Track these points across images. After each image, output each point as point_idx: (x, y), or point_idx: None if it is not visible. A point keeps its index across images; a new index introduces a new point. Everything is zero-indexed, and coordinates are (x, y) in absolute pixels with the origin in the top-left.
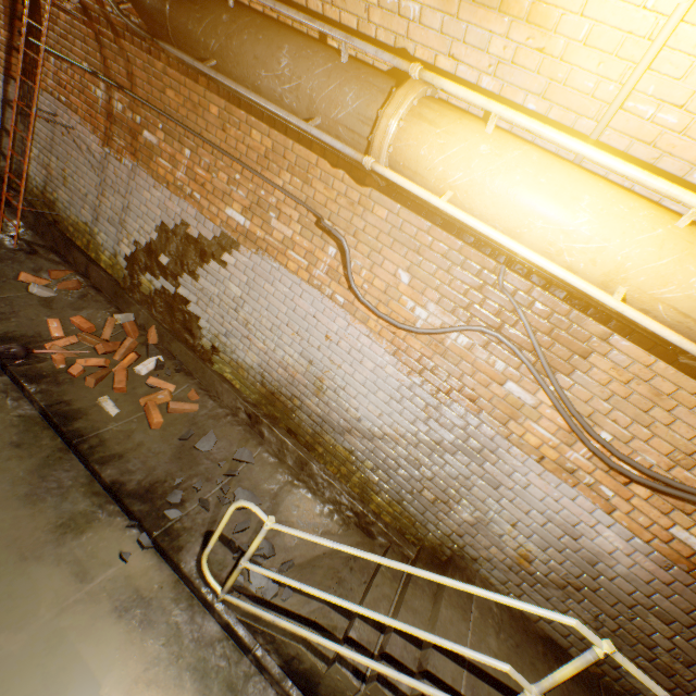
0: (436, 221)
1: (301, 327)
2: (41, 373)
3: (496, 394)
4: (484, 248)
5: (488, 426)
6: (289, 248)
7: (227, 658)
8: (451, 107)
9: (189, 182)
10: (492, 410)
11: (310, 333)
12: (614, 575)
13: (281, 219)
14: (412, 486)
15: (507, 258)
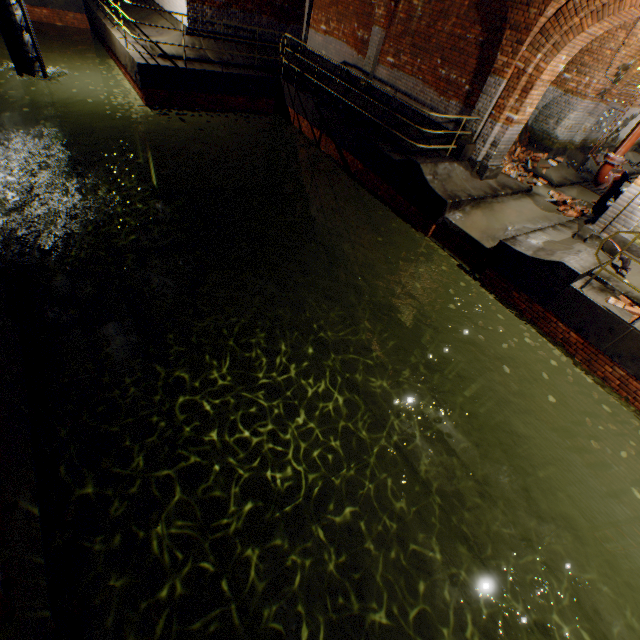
0: None
1: None
2: None
3: None
4: None
5: None
6: None
7: None
8: None
9: None
10: None
11: None
12: None
13: None
14: None
15: None
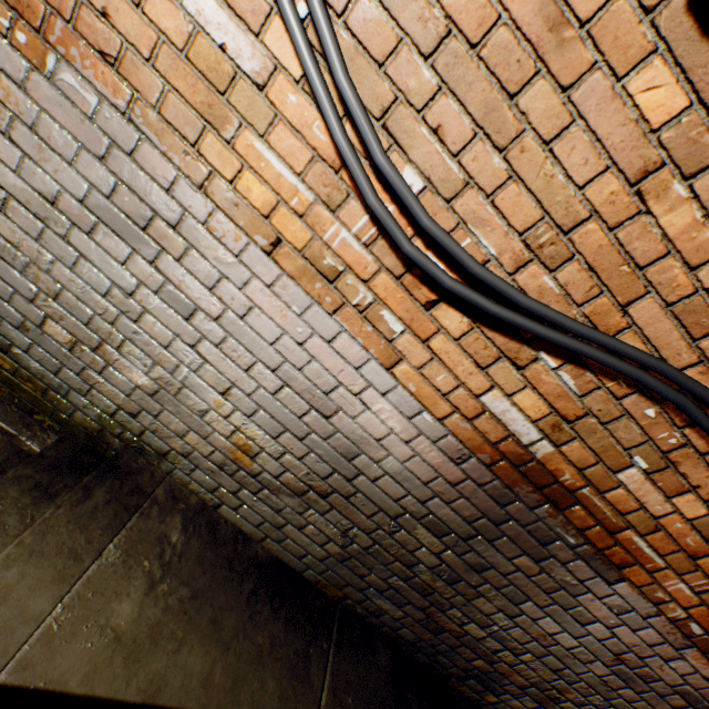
0: None
1: None
2: None
3: (166, 32)
4: None
5: (159, 151)
6: None
7: None
8: None
9: None
10: (161, 95)
11: None
12: (381, 474)
13: None
14: (22, 314)
15: None
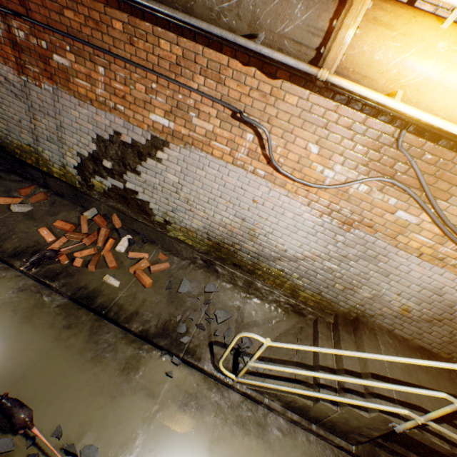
0: (343, 101)
1: (232, 197)
2: (56, 272)
3: (388, 220)
4: (386, 118)
5: (382, 241)
6: (212, 139)
7: (250, 410)
8: (399, 2)
9: (110, 96)
10: (385, 231)
11: (240, 200)
12: None
13: (200, 117)
14: (327, 284)
15: (408, 124)
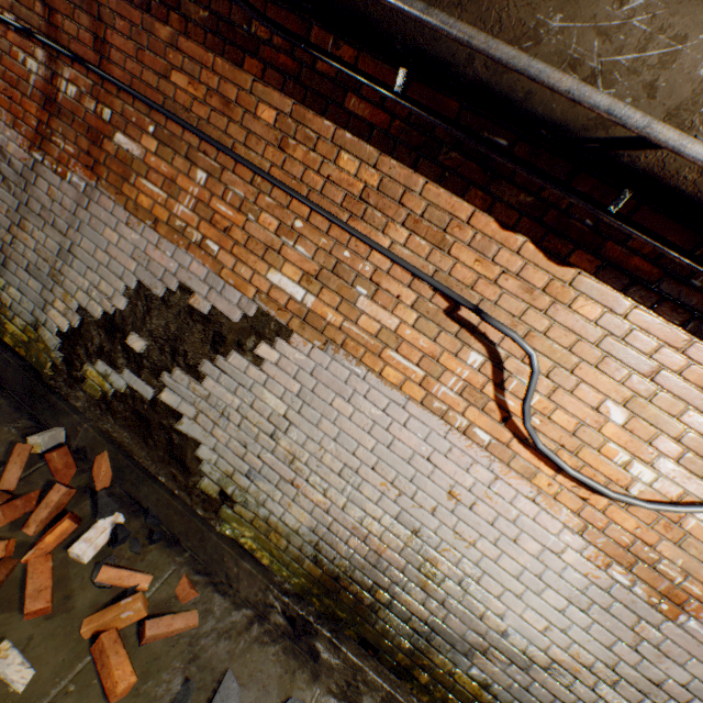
0: None
1: (401, 474)
2: None
3: None
4: None
5: None
6: (389, 346)
7: None
8: None
9: (199, 222)
10: None
11: (418, 485)
12: None
13: (377, 298)
14: None
15: None
